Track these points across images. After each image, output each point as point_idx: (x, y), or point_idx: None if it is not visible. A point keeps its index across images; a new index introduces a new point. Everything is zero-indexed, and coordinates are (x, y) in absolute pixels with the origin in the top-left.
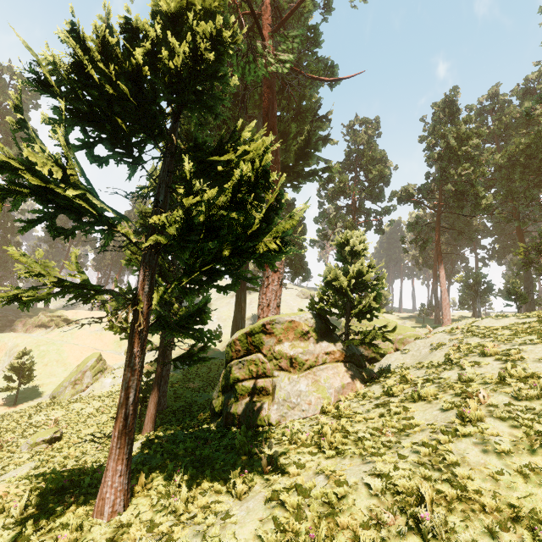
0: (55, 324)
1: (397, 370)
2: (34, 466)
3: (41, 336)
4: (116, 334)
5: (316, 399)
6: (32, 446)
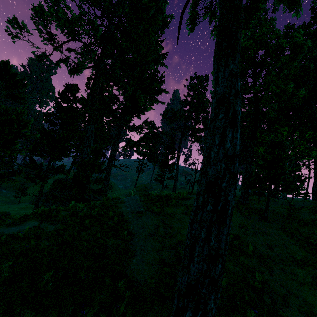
0: None
1: None
2: None
3: None
4: None
5: None
6: None
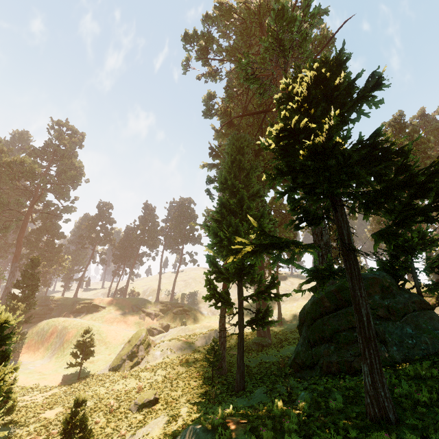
0: (87, 310)
1: None
2: (166, 420)
3: (82, 320)
4: (135, 317)
5: (429, 339)
6: (141, 407)
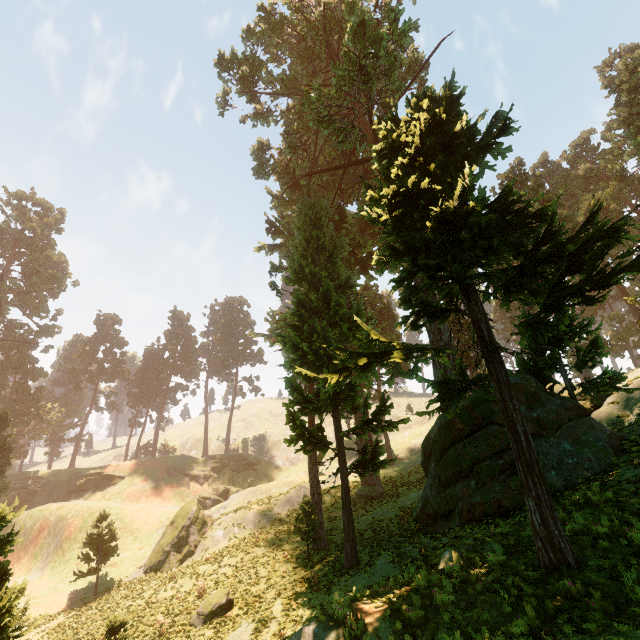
0: (94, 485)
1: (626, 421)
2: (253, 629)
3: (88, 501)
4: (175, 485)
5: (593, 454)
6: (208, 618)
